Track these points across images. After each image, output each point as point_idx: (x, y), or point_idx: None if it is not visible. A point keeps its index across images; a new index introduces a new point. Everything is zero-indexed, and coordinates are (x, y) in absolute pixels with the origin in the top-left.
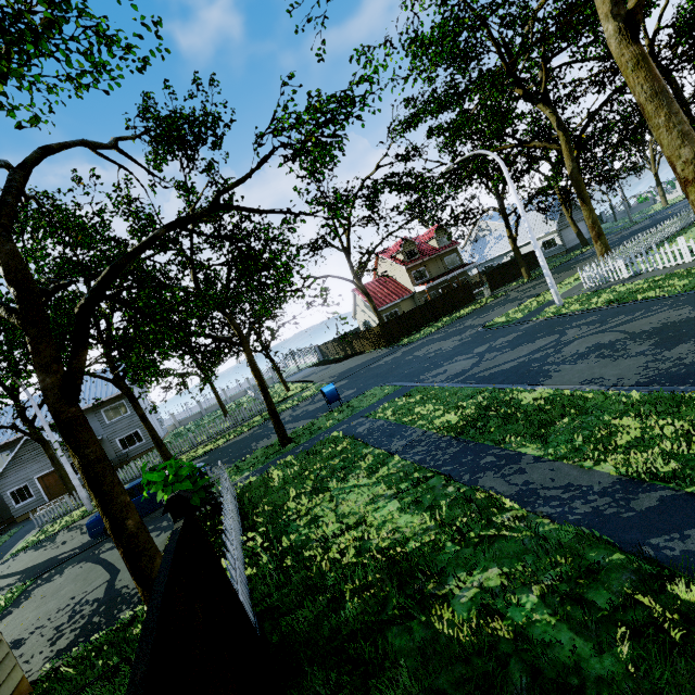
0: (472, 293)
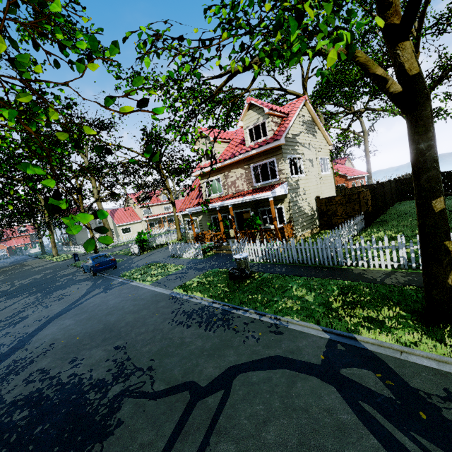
0: None
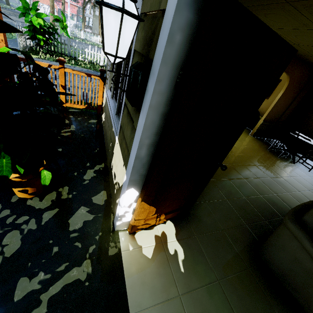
0: None
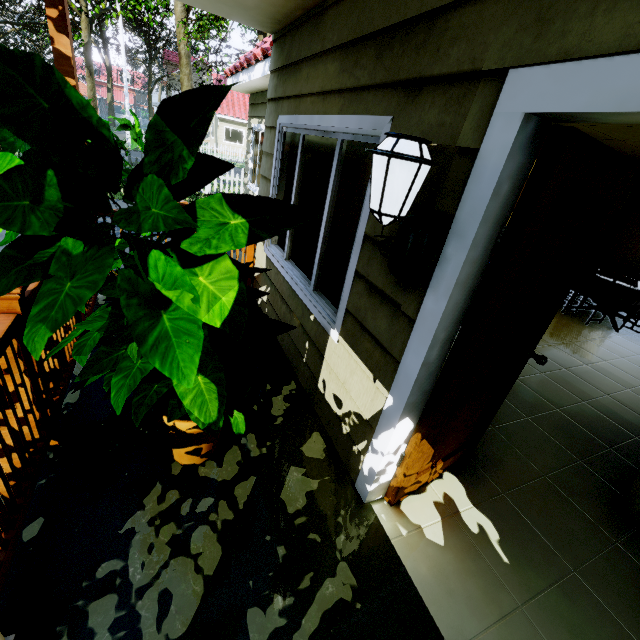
0: None
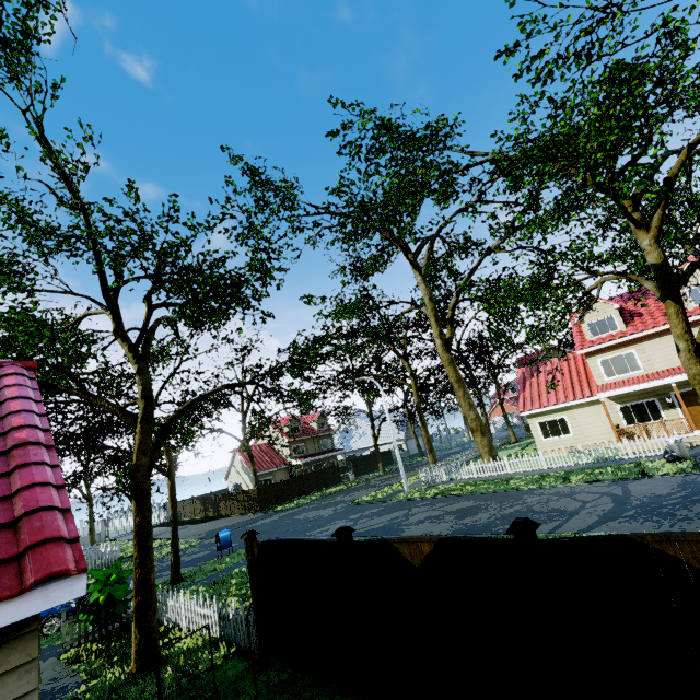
0: (340, 475)
